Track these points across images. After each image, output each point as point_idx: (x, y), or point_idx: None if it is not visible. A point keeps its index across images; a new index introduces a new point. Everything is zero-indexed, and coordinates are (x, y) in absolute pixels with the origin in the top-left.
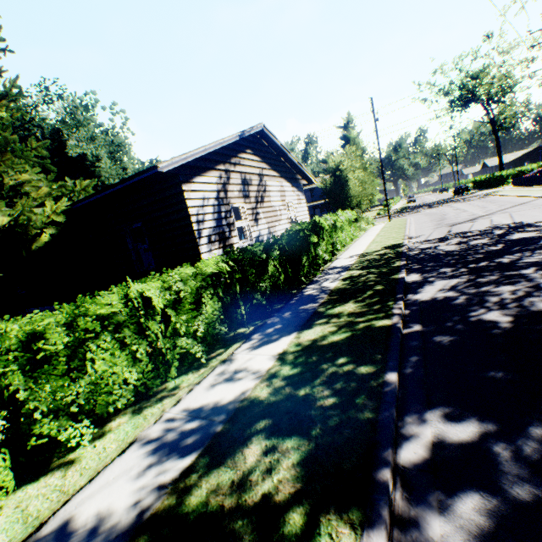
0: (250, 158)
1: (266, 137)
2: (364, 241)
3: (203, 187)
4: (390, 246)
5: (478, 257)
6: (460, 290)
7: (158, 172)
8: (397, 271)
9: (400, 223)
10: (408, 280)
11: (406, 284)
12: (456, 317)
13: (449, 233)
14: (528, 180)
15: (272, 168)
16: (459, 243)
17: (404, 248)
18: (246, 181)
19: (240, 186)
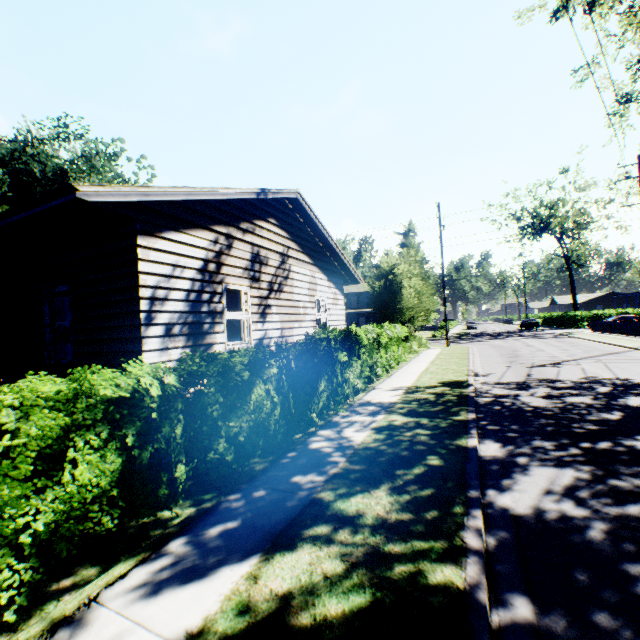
0: (272, 230)
1: (301, 210)
2: (414, 368)
3: (180, 249)
4: (450, 382)
5: (591, 428)
6: (587, 503)
7: (80, 199)
8: (464, 431)
9: (461, 352)
10: (483, 453)
11: (482, 463)
12: (609, 592)
13: (529, 377)
14: (610, 326)
15: (303, 250)
16: (549, 396)
17: (470, 390)
18: (258, 258)
19: (248, 262)
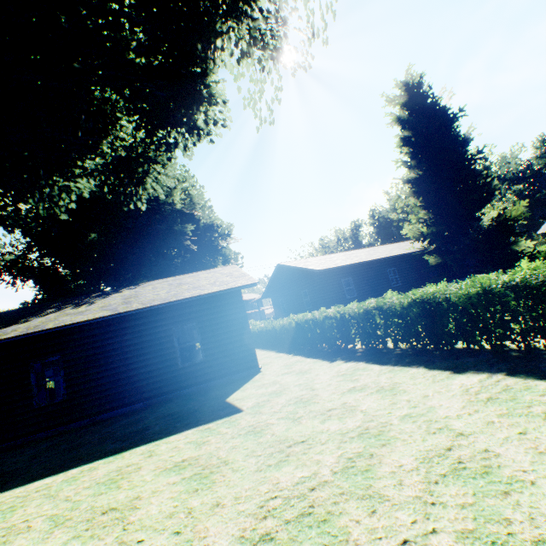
0: None
1: None
2: None
3: None
4: None
5: None
6: None
7: None
8: None
9: None
10: None
11: None
12: None
13: None
14: None
15: None
16: None
17: None
18: None
19: None
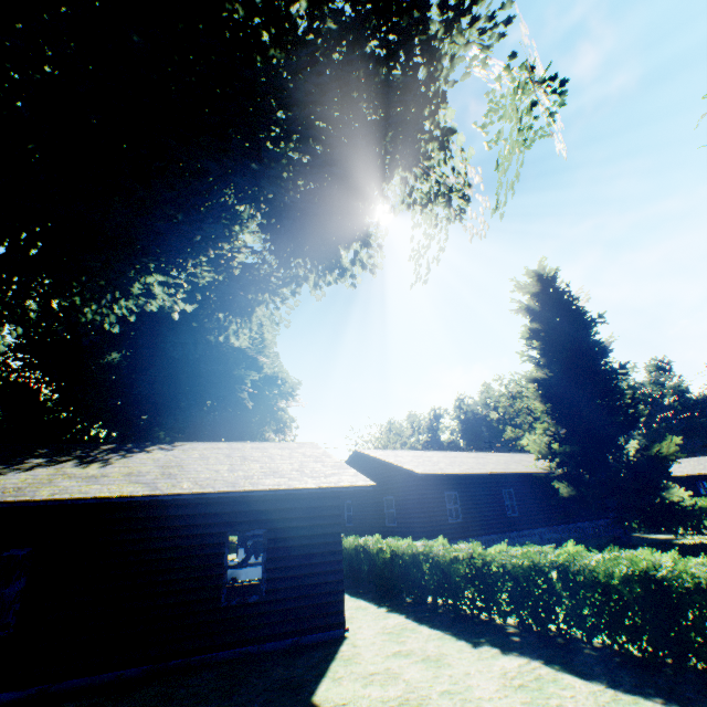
0: None
1: None
2: None
3: None
4: None
5: None
6: None
7: None
8: None
9: None
10: None
11: None
12: None
13: None
14: None
15: None
16: None
17: None
18: None
19: None
